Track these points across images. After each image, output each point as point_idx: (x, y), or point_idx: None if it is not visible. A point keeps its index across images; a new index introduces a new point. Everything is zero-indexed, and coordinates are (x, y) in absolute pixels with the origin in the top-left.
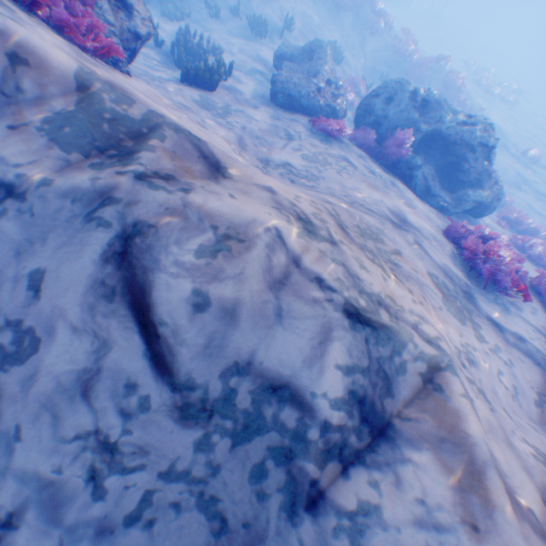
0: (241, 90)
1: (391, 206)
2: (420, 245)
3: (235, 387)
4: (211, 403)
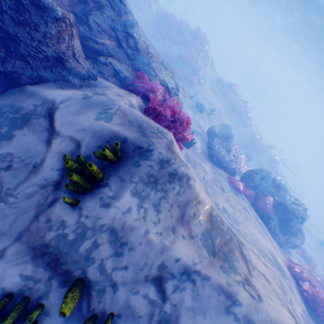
0: (196, 146)
1: (270, 250)
2: (291, 288)
3: None
4: None
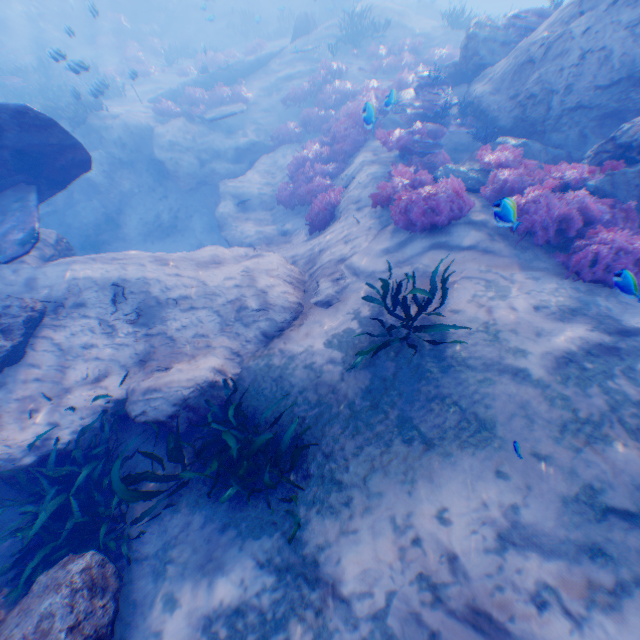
0: None
1: None
2: None
3: None
4: None
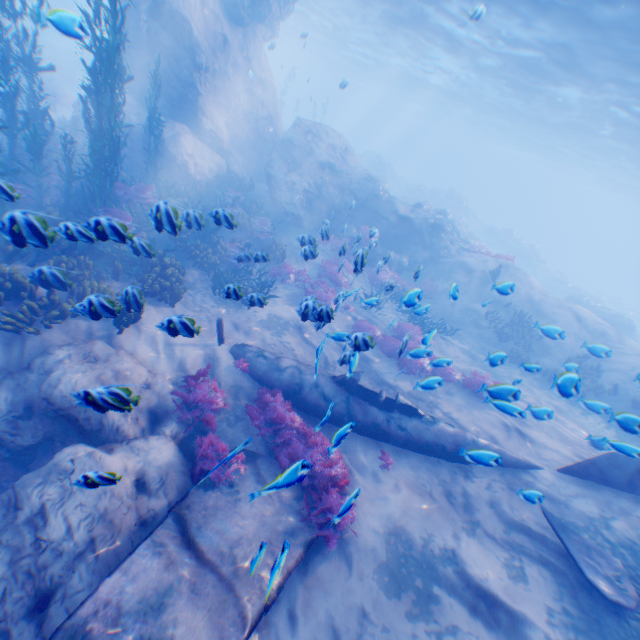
0: None
1: None
2: None
3: (593, 331)
4: (589, 332)
